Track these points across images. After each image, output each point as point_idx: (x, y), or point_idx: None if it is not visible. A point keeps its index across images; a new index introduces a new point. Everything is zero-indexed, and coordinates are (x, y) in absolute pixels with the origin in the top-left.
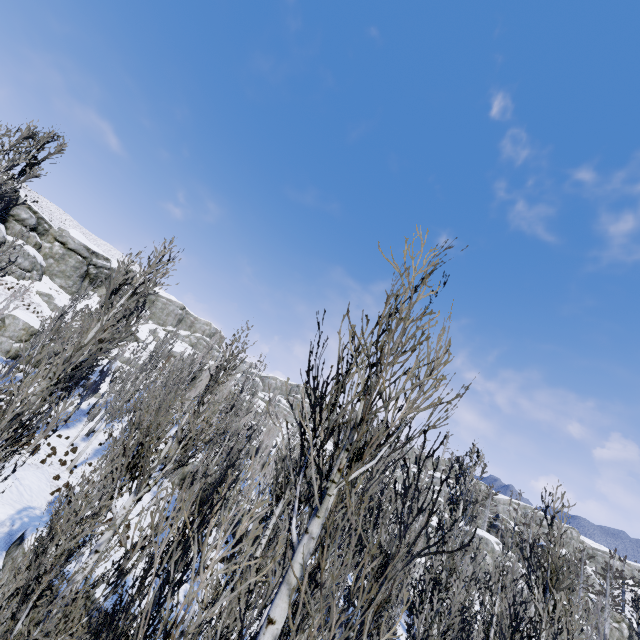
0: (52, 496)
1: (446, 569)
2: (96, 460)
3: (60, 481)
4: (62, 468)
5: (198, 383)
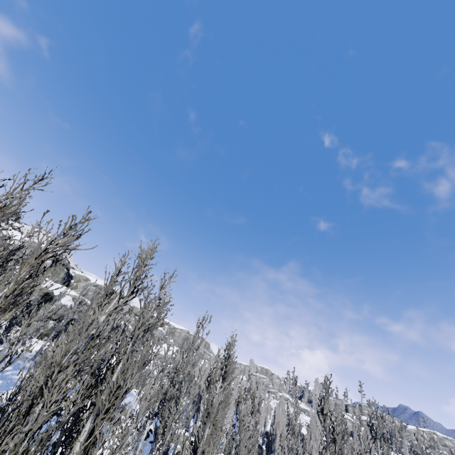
0: None
1: None
2: None
3: None
4: None
5: None
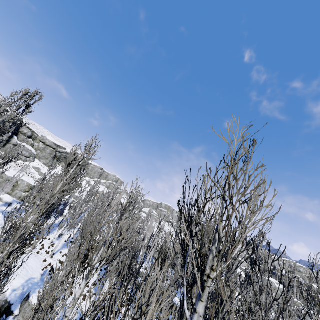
0: (43, 271)
1: (253, 302)
2: (64, 250)
3: (46, 262)
4: (47, 255)
5: (111, 206)
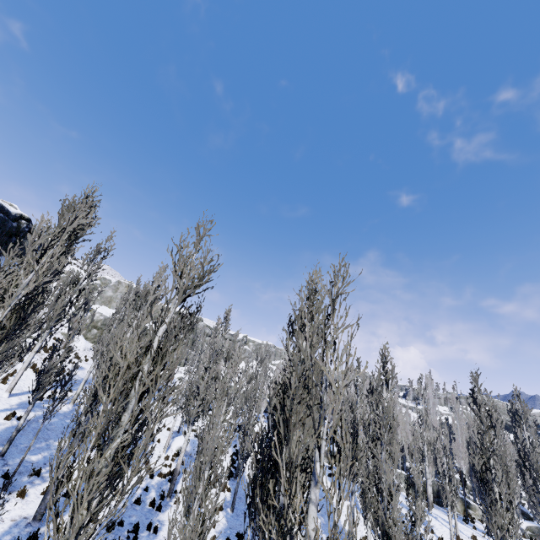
0: None
1: None
2: None
3: None
4: None
5: None
